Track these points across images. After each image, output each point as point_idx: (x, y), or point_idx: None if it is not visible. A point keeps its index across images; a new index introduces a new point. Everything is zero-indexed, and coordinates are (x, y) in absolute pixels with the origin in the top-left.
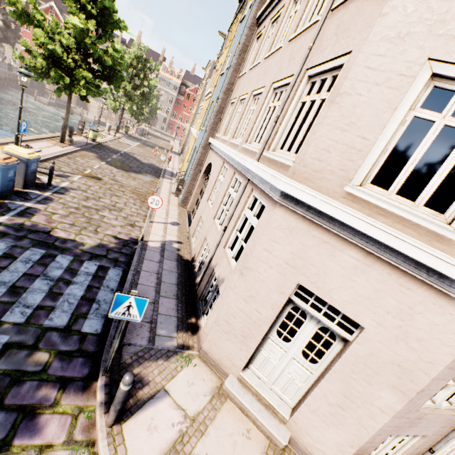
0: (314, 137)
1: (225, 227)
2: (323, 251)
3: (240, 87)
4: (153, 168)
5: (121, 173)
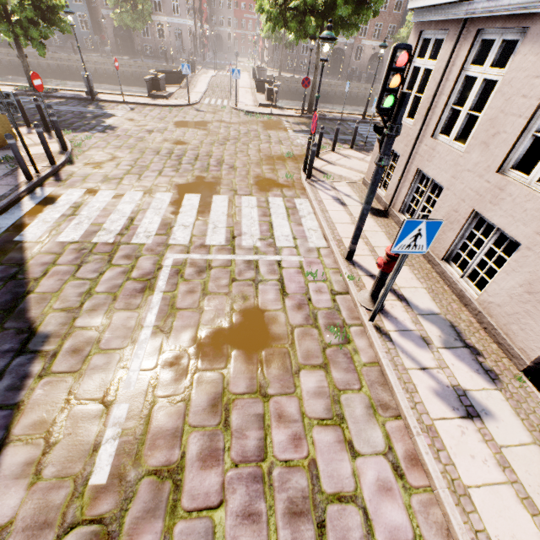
0: None
1: None
2: None
3: None
4: None
5: None
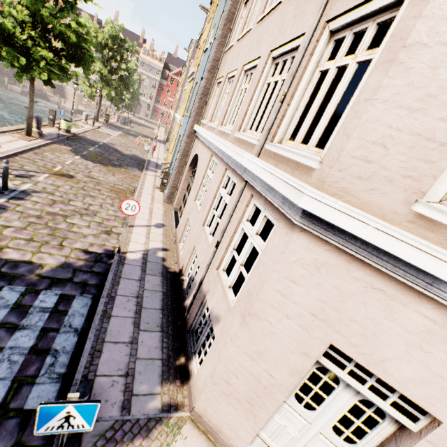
0: (358, 123)
1: (218, 242)
2: (372, 302)
3: (227, 63)
4: (135, 160)
5: (99, 168)
